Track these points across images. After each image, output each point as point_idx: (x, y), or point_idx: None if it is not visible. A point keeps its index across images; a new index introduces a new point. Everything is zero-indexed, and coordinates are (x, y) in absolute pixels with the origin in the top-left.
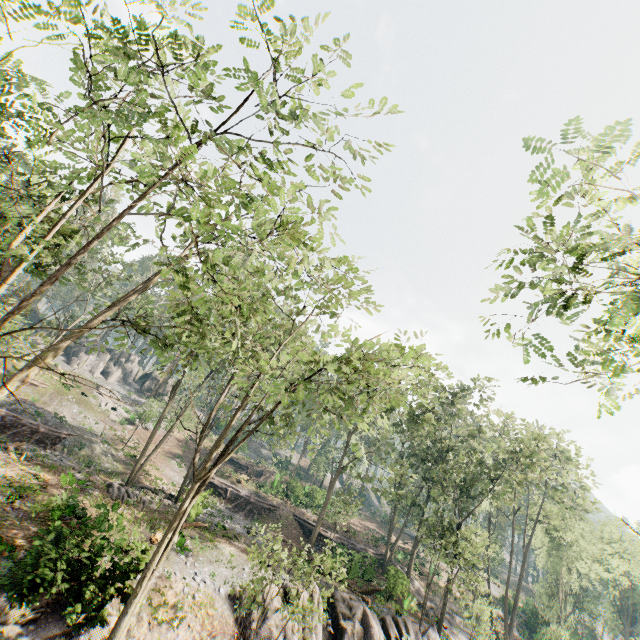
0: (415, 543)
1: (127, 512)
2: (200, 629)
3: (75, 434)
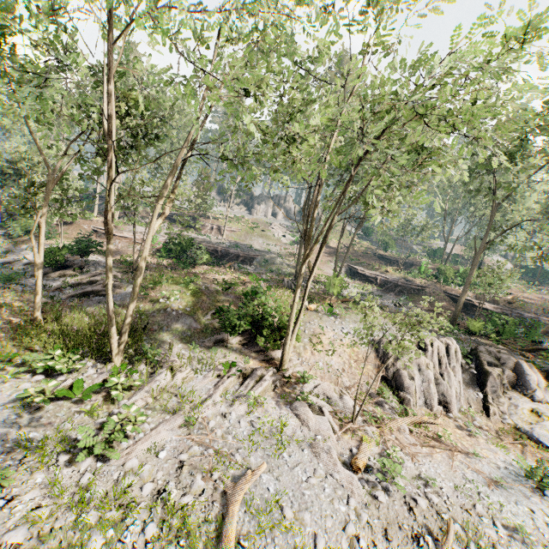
0: None
1: (291, 294)
2: (348, 358)
3: (260, 255)
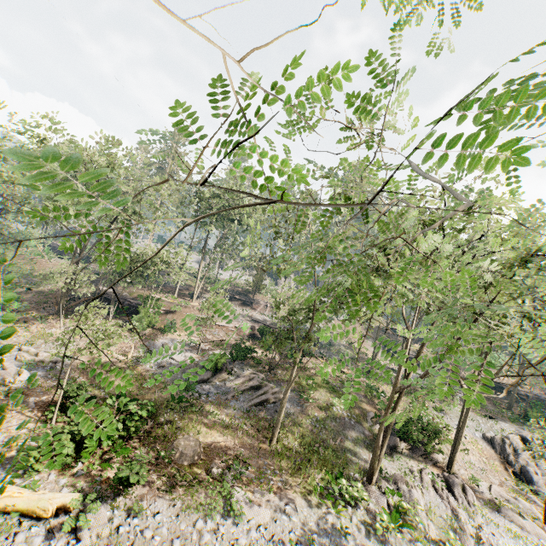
0: None
1: None
2: (479, 456)
3: None
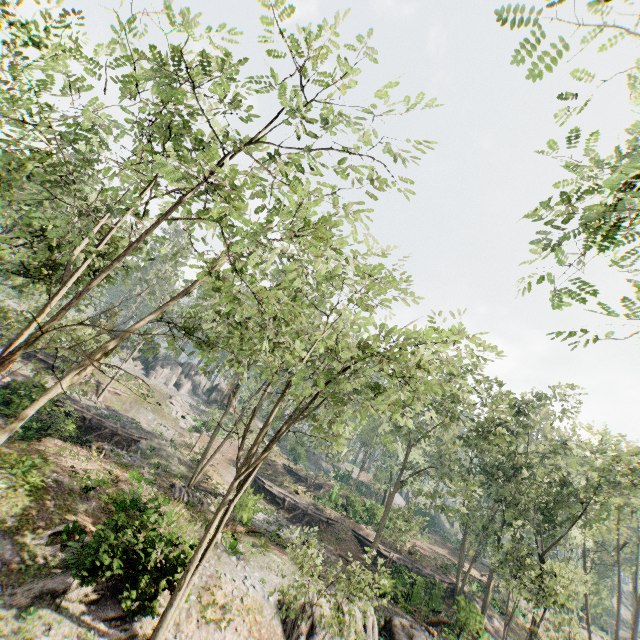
0: (490, 573)
1: (185, 510)
2: (247, 634)
3: (147, 438)
